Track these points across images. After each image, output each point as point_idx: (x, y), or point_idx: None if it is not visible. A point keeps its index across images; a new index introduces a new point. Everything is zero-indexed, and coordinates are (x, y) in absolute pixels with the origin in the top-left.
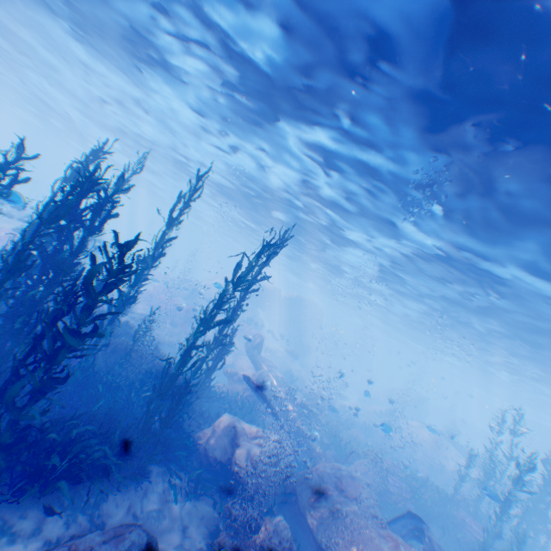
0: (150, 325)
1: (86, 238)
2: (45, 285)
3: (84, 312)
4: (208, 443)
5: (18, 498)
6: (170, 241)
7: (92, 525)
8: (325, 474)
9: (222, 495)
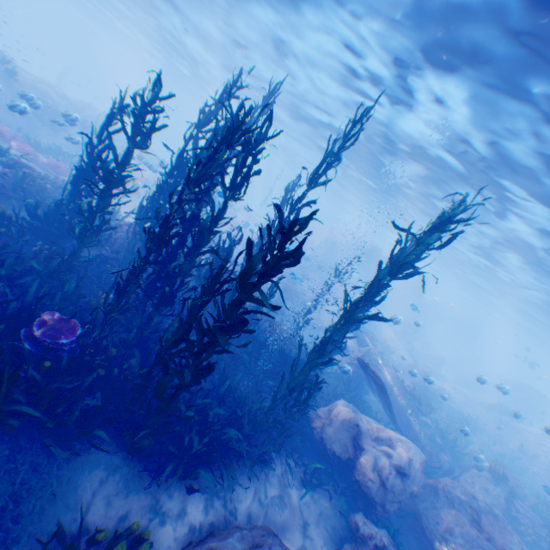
0: (269, 293)
1: (226, 203)
2: (184, 256)
3: (234, 308)
4: (324, 432)
5: (166, 480)
6: (310, 206)
7: (226, 511)
8: (455, 499)
9: (336, 489)
